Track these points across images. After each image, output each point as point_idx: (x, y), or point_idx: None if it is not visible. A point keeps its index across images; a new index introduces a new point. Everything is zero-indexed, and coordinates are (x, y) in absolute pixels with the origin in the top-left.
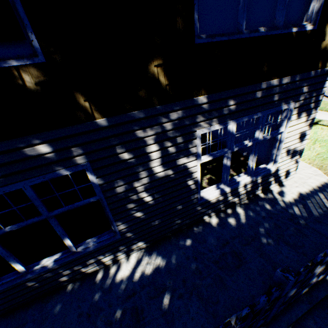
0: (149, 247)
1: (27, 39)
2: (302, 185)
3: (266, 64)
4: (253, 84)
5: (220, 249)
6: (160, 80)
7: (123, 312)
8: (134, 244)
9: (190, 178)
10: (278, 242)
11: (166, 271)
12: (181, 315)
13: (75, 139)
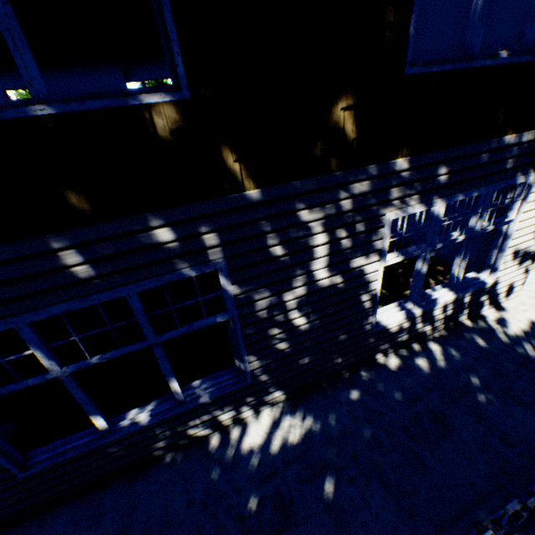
0: (291, 400)
1: (169, 63)
2: (534, 308)
3: (503, 109)
4: (480, 142)
5: (409, 407)
6: (345, 131)
7: (260, 502)
8: (268, 393)
9: (365, 290)
10: (505, 399)
11: (323, 439)
12: (356, 511)
13: (211, 221)
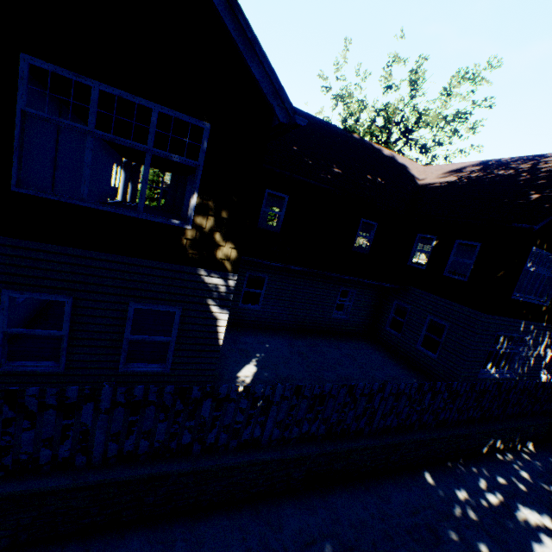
0: None
1: (547, 300)
2: None
3: None
4: None
5: None
6: None
7: None
8: None
9: (544, 360)
10: None
11: None
12: None
13: (536, 327)
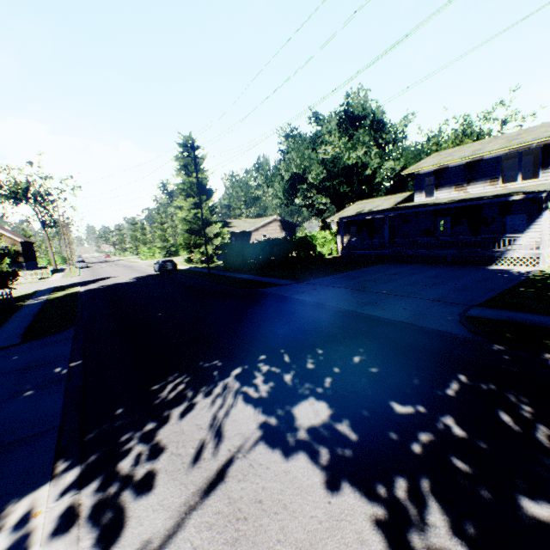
0: None
1: None
2: None
3: None
4: None
5: None
6: None
7: None
8: None
9: None
10: None
11: None
12: None
13: None
